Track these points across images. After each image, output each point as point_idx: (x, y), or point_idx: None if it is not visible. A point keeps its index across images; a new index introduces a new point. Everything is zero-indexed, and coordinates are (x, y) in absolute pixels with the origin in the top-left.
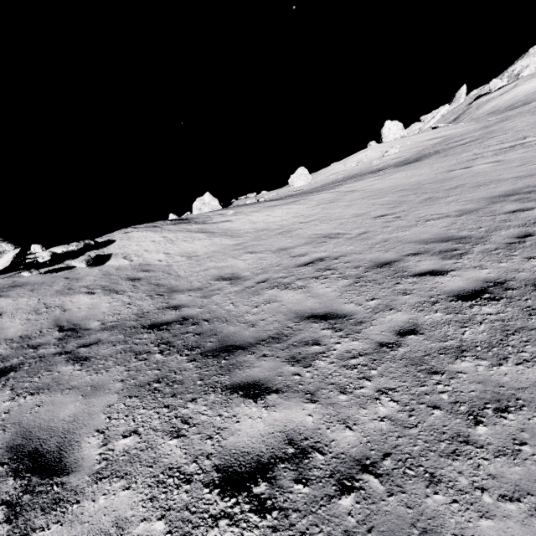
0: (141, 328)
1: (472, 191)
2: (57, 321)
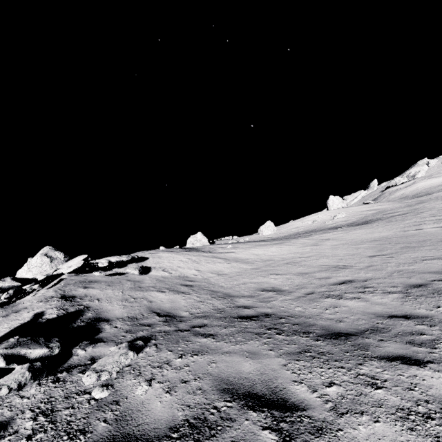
0: (233, 318)
1: None
2: (150, 308)
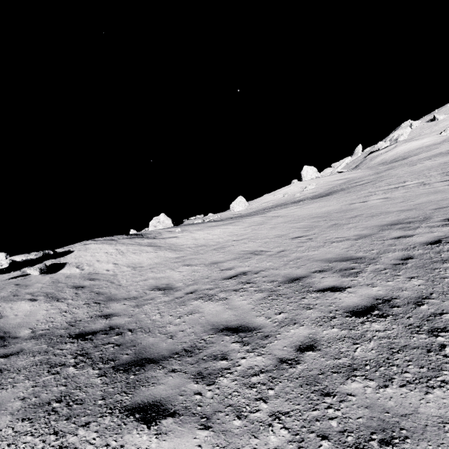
0: (67, 337)
1: (367, 220)
2: None
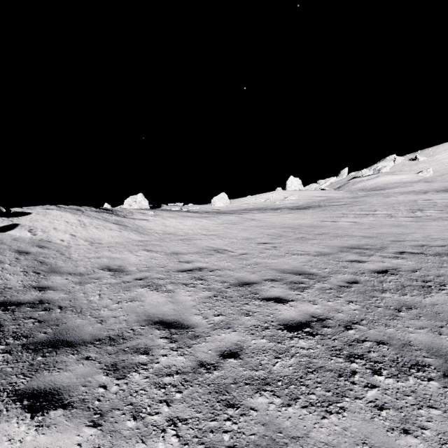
0: None
1: (332, 239)
2: None
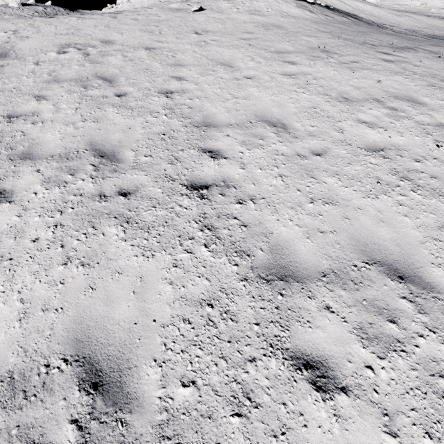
0: None
1: None
2: None
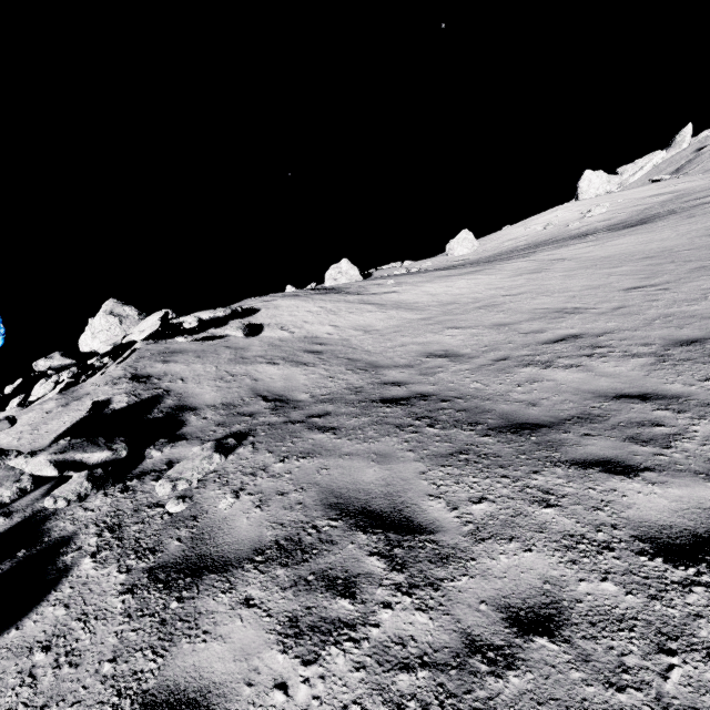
0: (372, 402)
1: None
2: (254, 390)
